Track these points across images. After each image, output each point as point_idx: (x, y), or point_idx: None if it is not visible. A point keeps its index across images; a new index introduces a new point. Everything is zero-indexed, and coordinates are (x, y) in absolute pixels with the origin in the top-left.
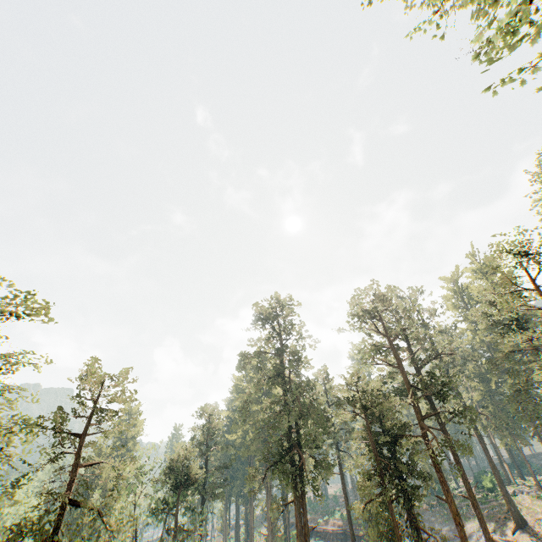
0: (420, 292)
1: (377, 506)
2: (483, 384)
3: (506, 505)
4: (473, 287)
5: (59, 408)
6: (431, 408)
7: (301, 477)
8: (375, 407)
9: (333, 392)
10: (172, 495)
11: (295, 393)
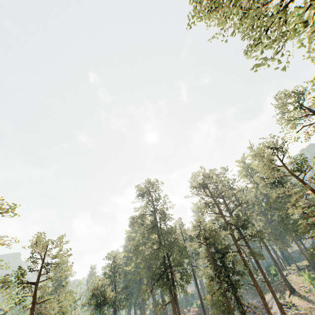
0: (226, 170)
1: (217, 295)
2: (264, 216)
3: (284, 282)
4: (253, 164)
5: (21, 268)
6: (240, 234)
7: (173, 285)
8: (211, 238)
9: (186, 233)
10: (95, 311)
11: (165, 236)
